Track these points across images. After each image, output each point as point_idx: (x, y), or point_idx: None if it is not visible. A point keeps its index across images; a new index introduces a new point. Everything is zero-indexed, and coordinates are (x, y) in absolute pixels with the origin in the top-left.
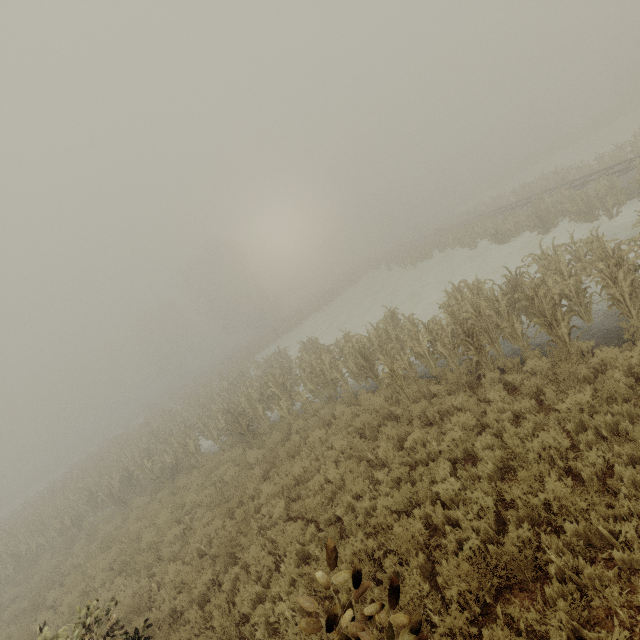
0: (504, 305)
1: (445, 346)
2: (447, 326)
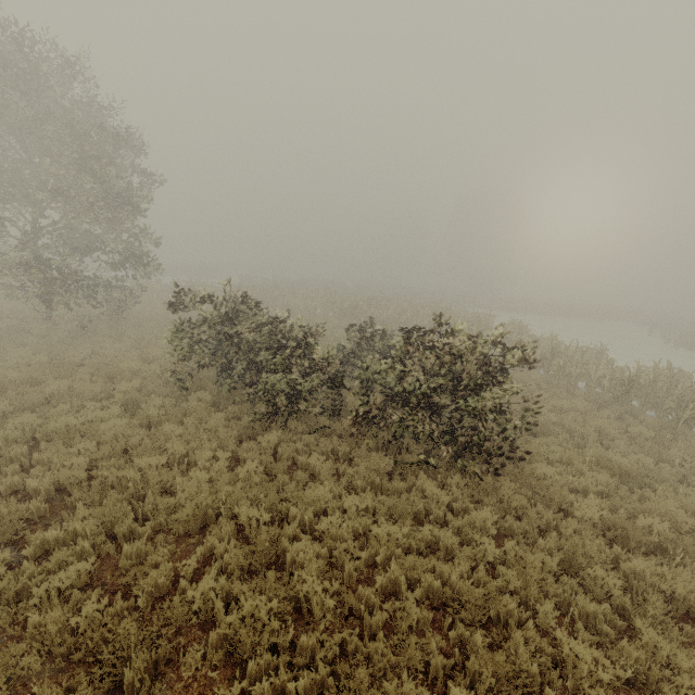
0: (678, 392)
1: (610, 382)
2: (627, 378)
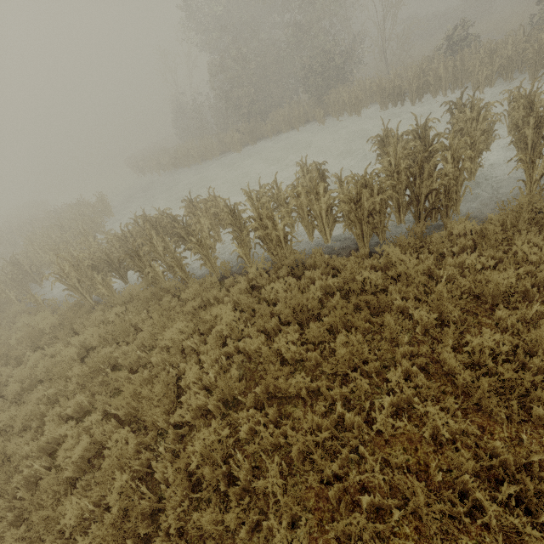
0: None
1: None
2: None
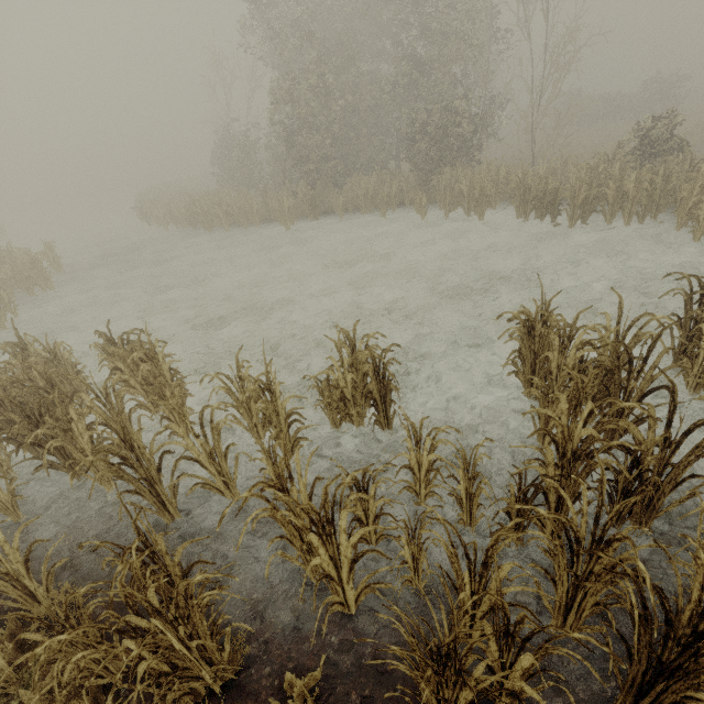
0: None
1: None
2: None
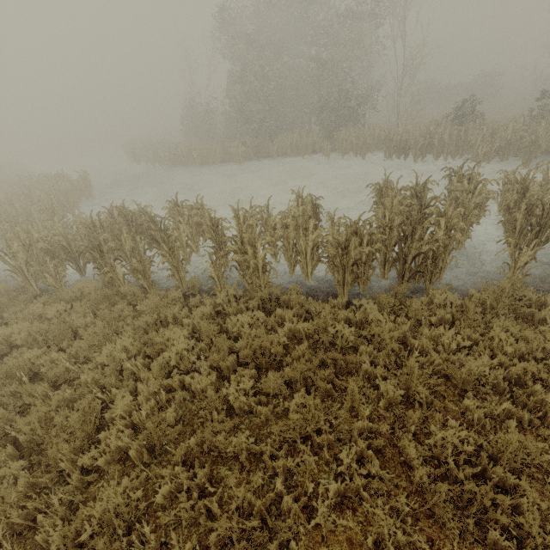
0: None
1: None
2: None
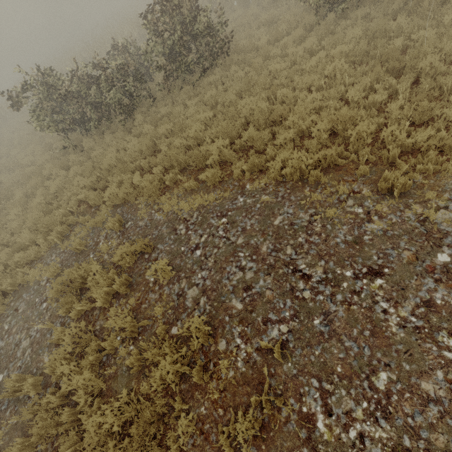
0: None
1: None
2: None
